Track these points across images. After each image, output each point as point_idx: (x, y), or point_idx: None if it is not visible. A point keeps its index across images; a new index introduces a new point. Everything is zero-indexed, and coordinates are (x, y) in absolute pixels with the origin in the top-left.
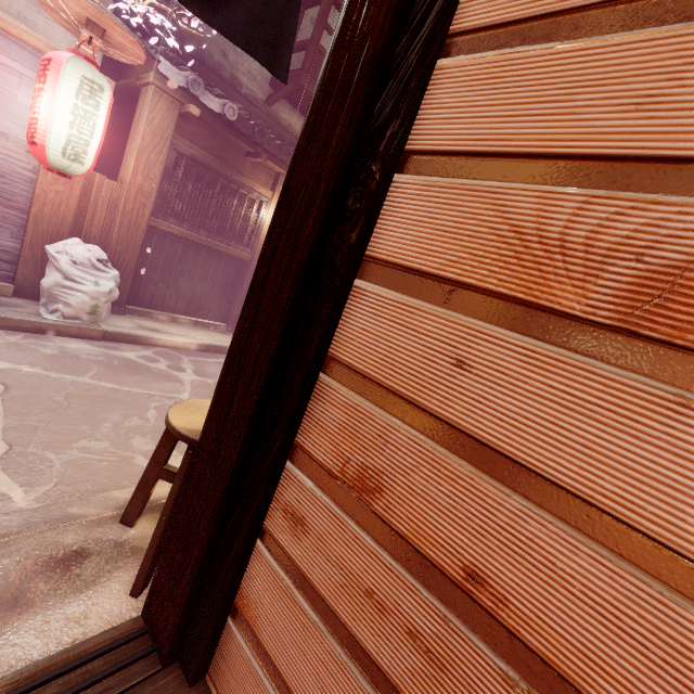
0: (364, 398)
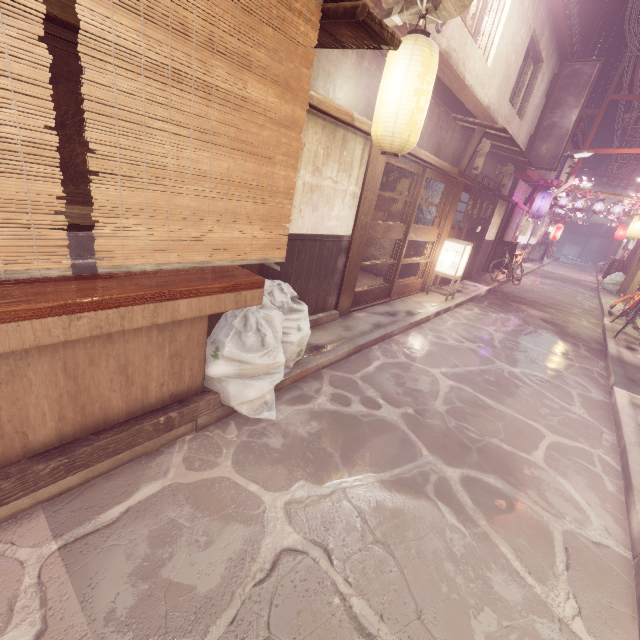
0: None
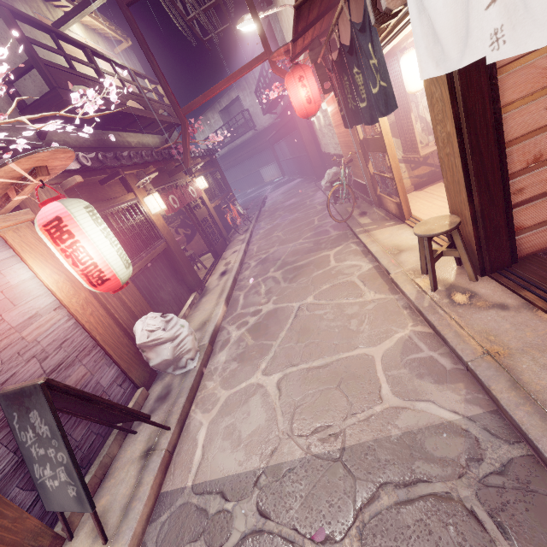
0: (523, 142)
